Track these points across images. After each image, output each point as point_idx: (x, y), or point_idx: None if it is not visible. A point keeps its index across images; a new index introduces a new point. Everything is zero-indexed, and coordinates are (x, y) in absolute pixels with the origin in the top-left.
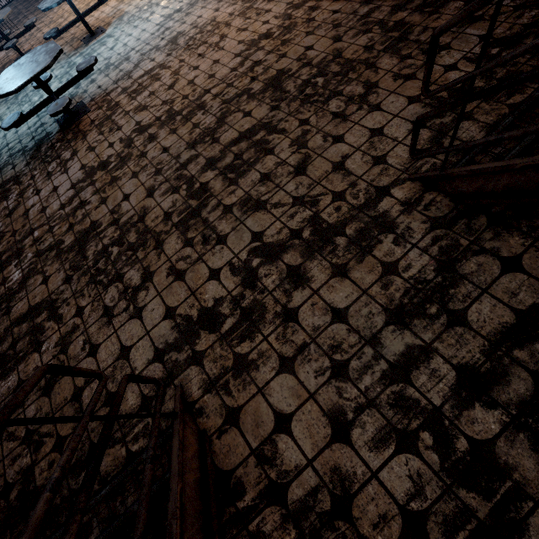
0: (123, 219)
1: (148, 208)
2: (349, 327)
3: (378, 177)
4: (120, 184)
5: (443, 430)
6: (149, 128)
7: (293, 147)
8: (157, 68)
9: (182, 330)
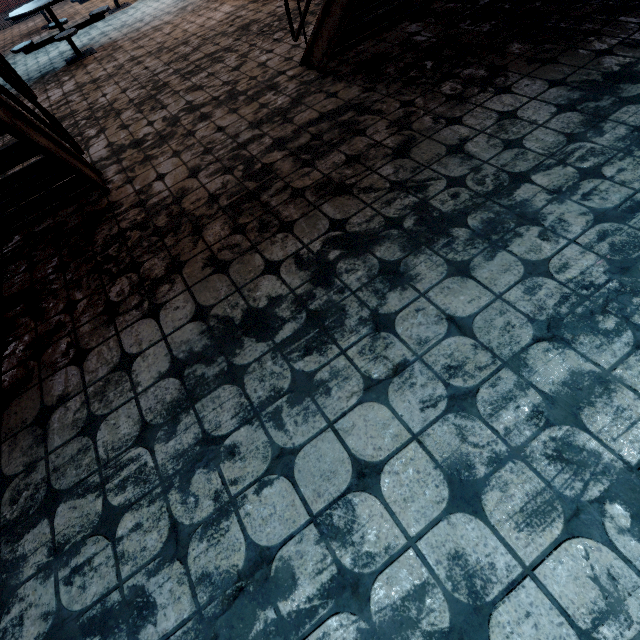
0: (97, 106)
1: (119, 99)
2: (224, 133)
3: (283, 67)
4: (103, 89)
5: (251, 163)
6: (140, 58)
7: (238, 58)
8: (163, 24)
9: (115, 151)
